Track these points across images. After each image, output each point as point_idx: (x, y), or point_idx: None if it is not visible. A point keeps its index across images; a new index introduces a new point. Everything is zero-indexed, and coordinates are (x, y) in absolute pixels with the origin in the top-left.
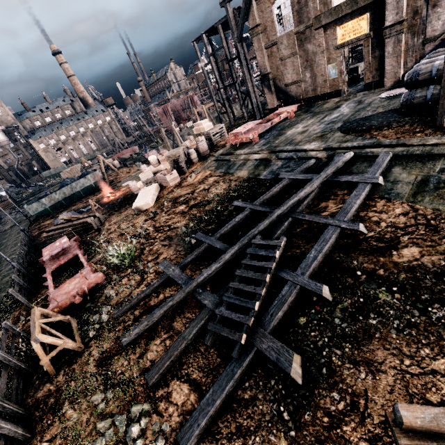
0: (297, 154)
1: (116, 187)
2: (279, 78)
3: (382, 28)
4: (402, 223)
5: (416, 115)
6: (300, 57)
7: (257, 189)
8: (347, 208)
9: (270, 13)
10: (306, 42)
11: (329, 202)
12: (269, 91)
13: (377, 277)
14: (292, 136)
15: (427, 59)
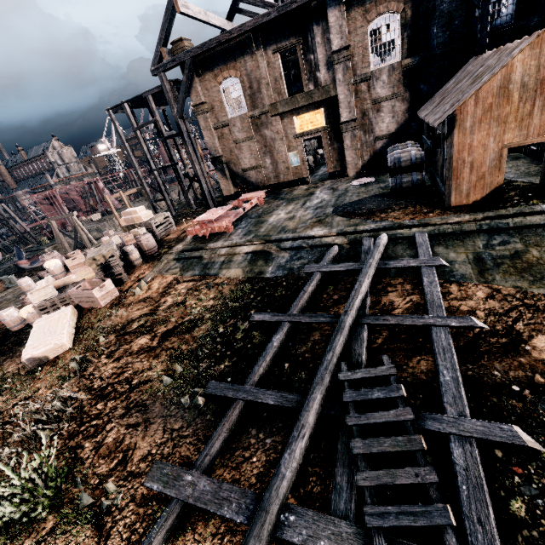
0: (307, 242)
1: None
2: (234, 163)
3: (337, 123)
4: (499, 308)
5: (408, 199)
6: (257, 142)
7: (272, 292)
8: (434, 299)
9: (218, 93)
10: (262, 127)
11: (391, 296)
12: (223, 176)
13: (544, 388)
14: (280, 223)
15: (398, 150)
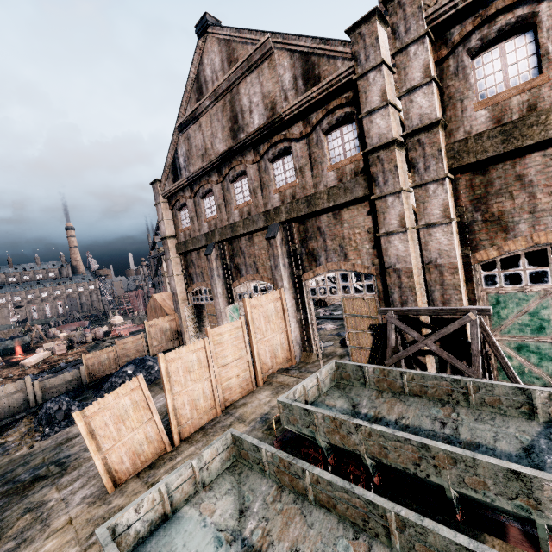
0: None
1: (34, 352)
2: None
3: None
4: None
5: None
6: None
7: None
8: None
9: None
10: None
11: None
12: None
13: None
14: None
15: None
